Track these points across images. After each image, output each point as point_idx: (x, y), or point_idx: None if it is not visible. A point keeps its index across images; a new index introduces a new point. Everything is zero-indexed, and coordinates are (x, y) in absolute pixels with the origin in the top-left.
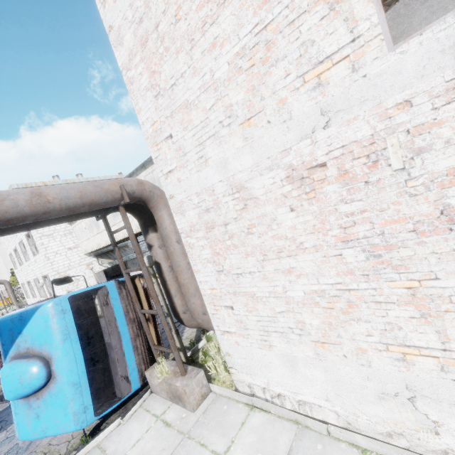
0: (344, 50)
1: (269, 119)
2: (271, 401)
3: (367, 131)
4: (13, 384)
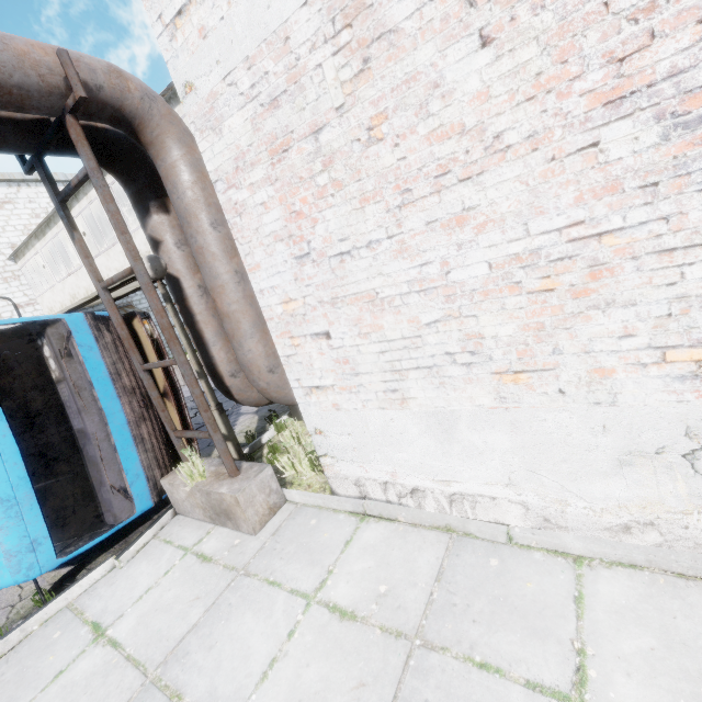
0: None
1: None
2: (397, 503)
3: None
4: None
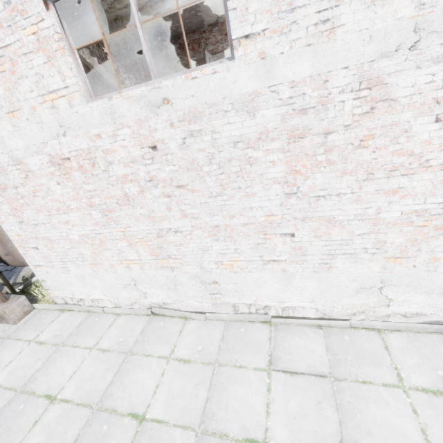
0: (62, 91)
1: (27, 117)
2: (77, 304)
3: (86, 145)
4: None
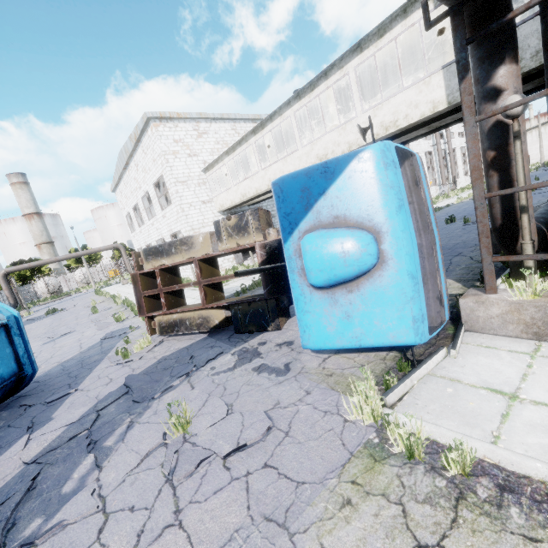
0: None
1: None
2: None
3: None
4: (328, 259)
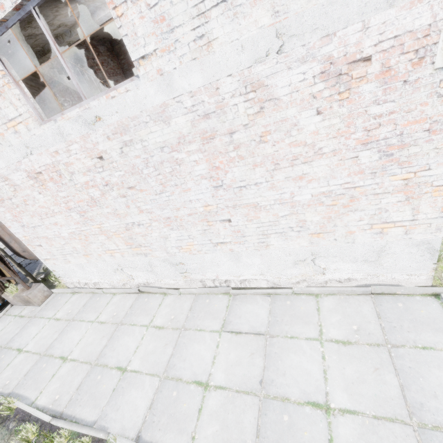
0: (18, 118)
1: (0, 142)
2: (84, 287)
3: (50, 161)
4: None
